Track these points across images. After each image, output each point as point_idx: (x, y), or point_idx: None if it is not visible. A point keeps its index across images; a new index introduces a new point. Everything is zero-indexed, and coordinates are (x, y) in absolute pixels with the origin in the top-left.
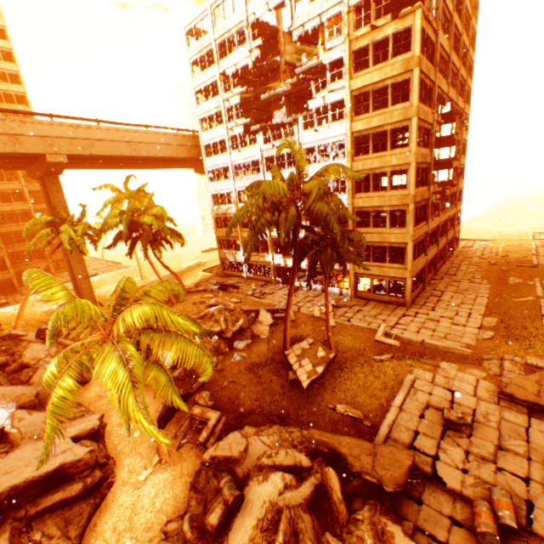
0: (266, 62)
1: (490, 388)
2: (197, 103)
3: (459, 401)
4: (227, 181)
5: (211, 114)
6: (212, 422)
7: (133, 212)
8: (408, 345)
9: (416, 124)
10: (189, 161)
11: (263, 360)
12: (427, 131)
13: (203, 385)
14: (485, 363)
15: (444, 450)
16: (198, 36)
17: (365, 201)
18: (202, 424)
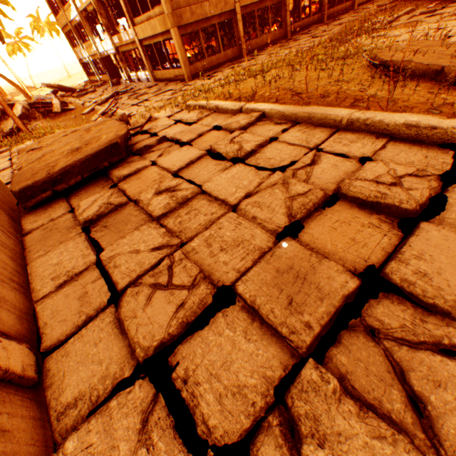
0: None
1: None
2: None
3: None
4: None
5: None
6: None
7: None
8: None
9: None
10: None
11: None
12: None
13: None
14: None
15: None
16: None
17: None
18: None
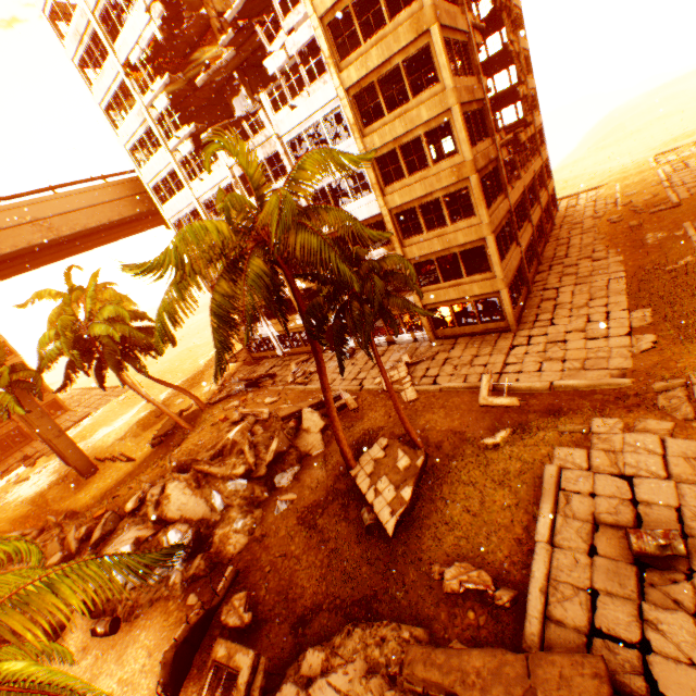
0: (187, 23)
1: (688, 450)
2: (114, 126)
3: (646, 498)
4: None
5: (139, 136)
6: (243, 677)
7: (75, 325)
8: (531, 398)
9: (441, 37)
10: (146, 218)
11: (321, 498)
12: (464, 47)
13: (236, 577)
14: (662, 399)
15: (654, 624)
16: (72, 17)
17: (402, 194)
18: (233, 677)
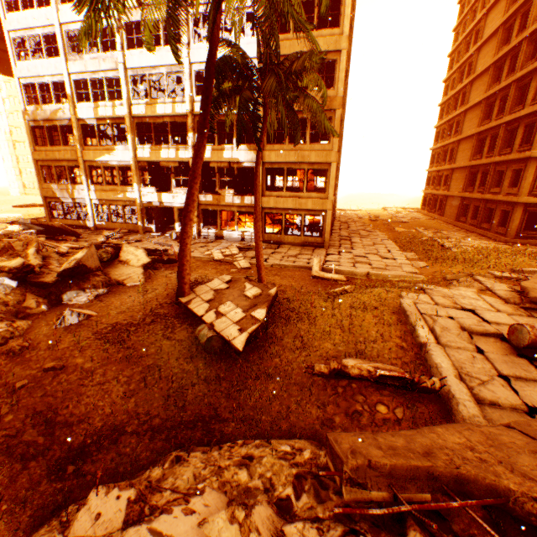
0: None
1: (497, 302)
2: None
3: (495, 320)
4: (53, 60)
5: None
6: None
7: None
8: (353, 279)
9: None
10: None
11: (135, 318)
12: None
13: None
14: (455, 283)
15: None
16: None
17: None
18: None
